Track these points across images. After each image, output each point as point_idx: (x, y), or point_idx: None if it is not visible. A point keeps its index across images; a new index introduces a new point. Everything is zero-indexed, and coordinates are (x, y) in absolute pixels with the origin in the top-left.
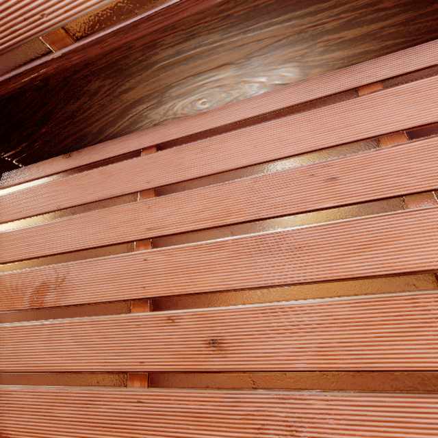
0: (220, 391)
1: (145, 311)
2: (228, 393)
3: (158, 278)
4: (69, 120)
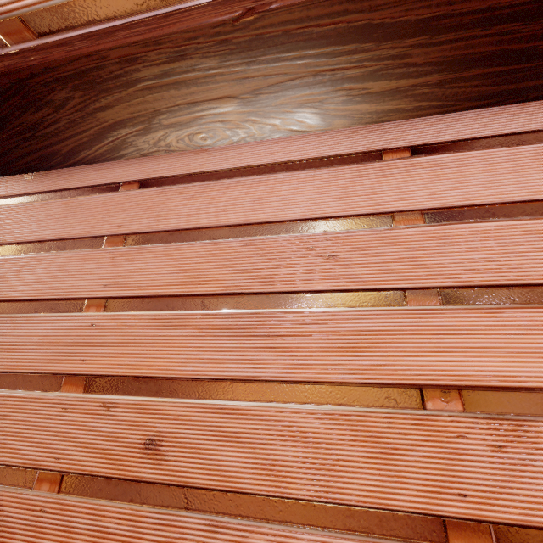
0: (144, 507)
1: (77, 391)
2: (154, 512)
3: (103, 351)
4: (29, 132)
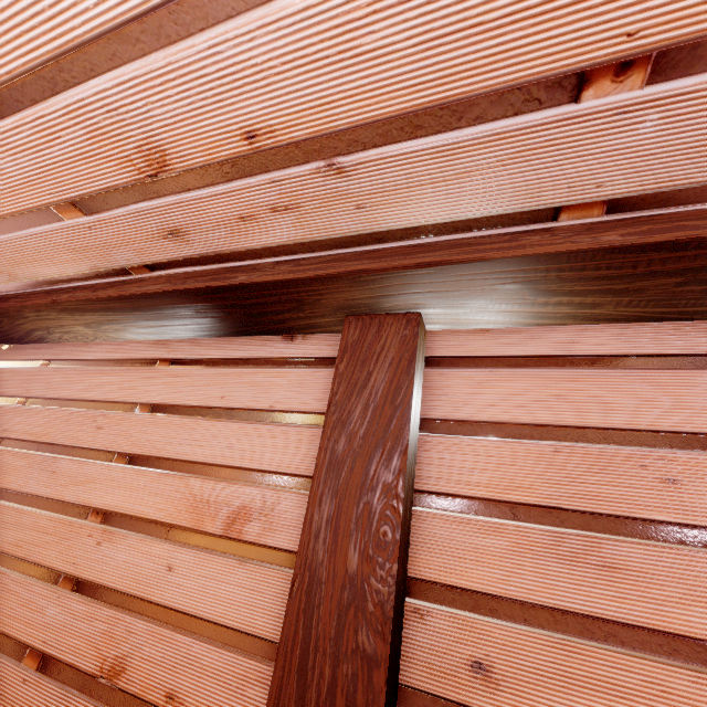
0: None
1: None
2: None
3: None
4: None
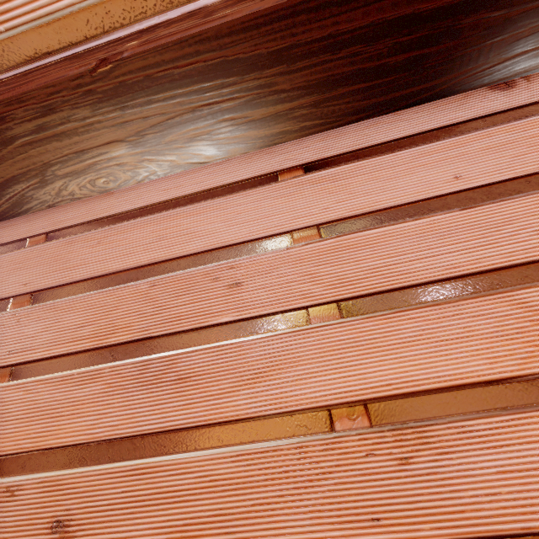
0: None
1: None
2: None
3: (7, 427)
4: None
